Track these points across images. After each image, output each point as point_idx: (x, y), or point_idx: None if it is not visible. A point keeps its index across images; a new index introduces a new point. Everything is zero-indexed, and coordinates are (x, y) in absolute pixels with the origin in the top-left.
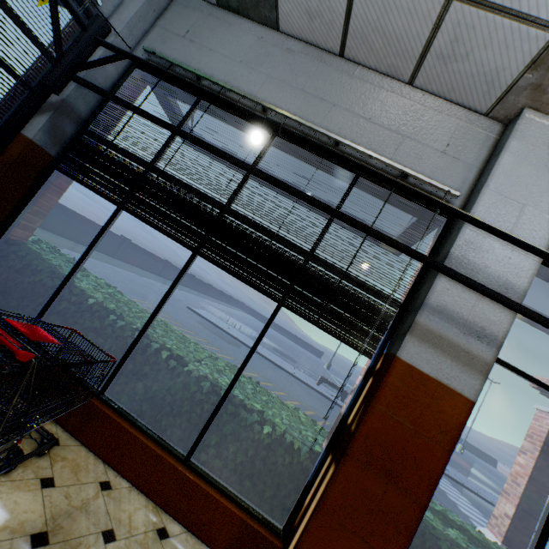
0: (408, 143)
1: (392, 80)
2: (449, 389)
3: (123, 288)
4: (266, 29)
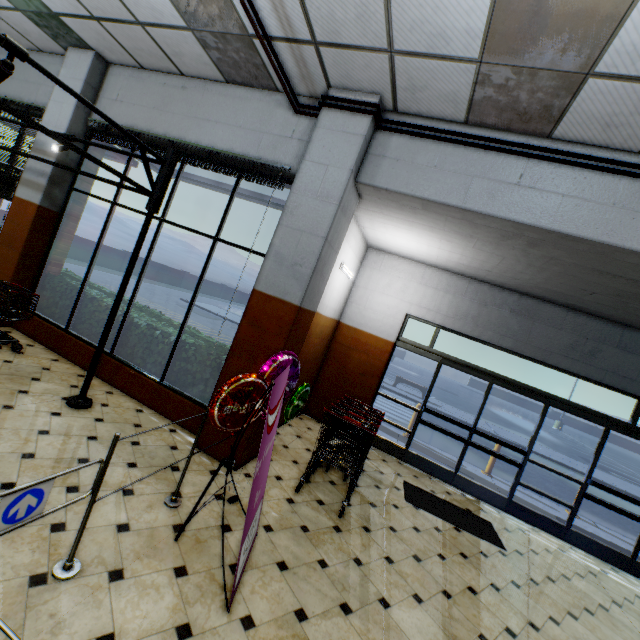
0: (42, 88)
1: (37, 52)
2: (31, 203)
3: (96, 279)
4: None
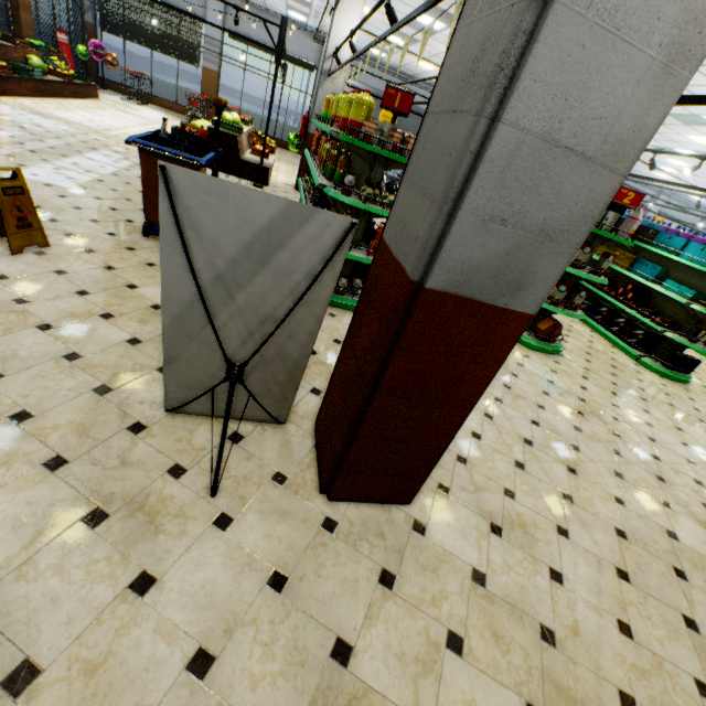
0: None
1: None
2: (214, 71)
3: None
4: None
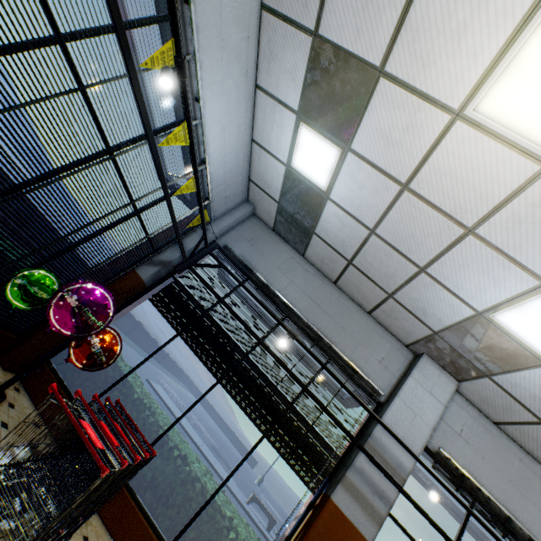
0: (362, 349)
1: (359, 307)
2: (357, 531)
3: None
4: (296, 253)
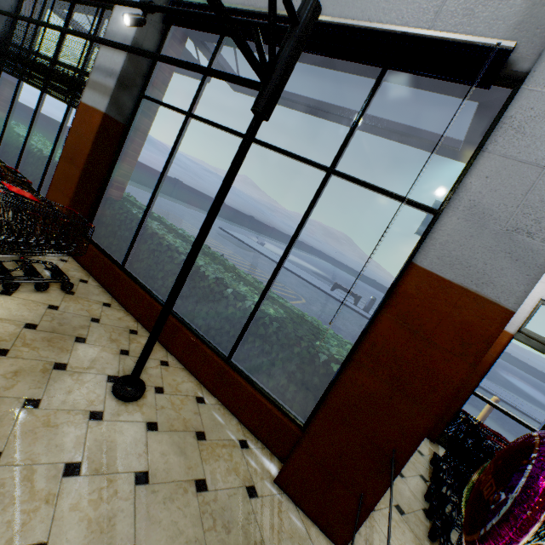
0: None
1: None
2: (96, 110)
3: None
4: None
